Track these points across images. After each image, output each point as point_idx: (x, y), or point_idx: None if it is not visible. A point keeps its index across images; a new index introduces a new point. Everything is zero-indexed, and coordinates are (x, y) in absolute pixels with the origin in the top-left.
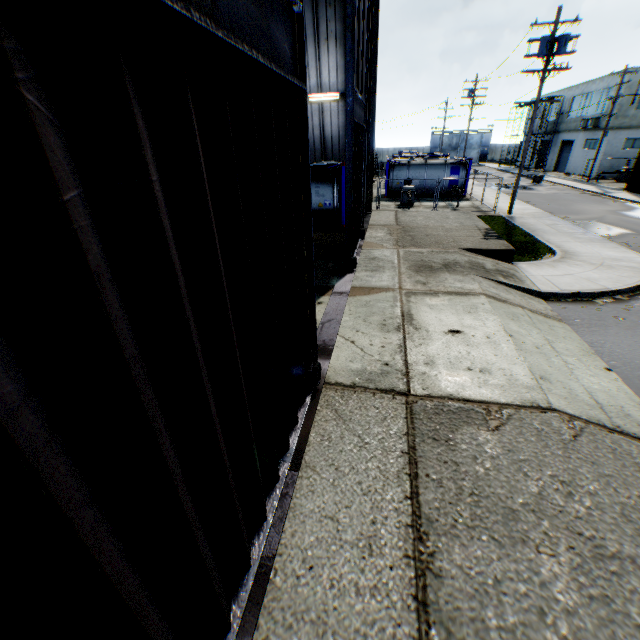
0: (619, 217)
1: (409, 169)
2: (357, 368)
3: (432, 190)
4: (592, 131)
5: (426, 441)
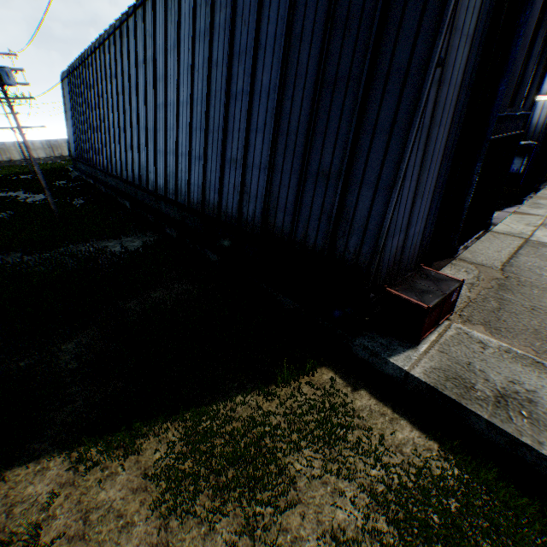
0: None
1: None
2: (506, 231)
3: None
4: None
5: (527, 246)
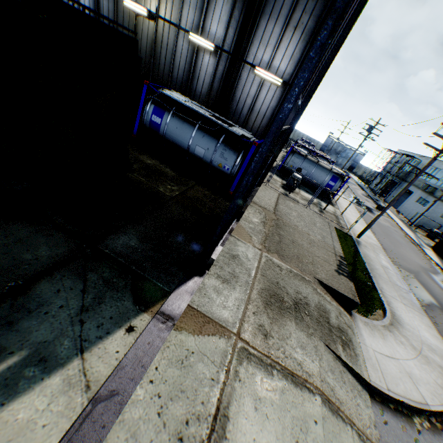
0: (429, 279)
1: (304, 160)
2: None
3: (312, 183)
4: (427, 194)
5: None
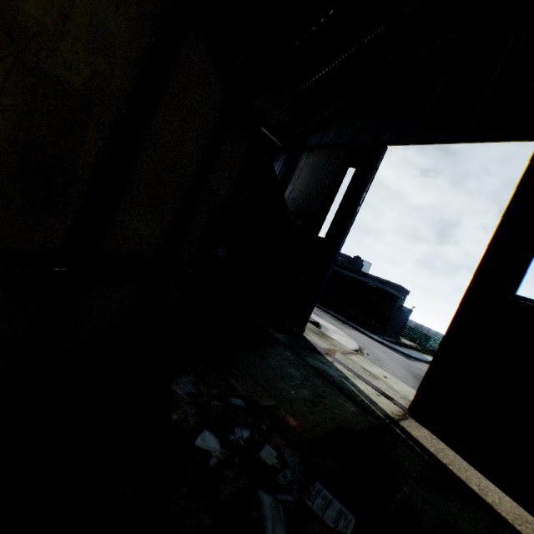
0: None
1: None
2: (404, 403)
3: None
4: None
5: None
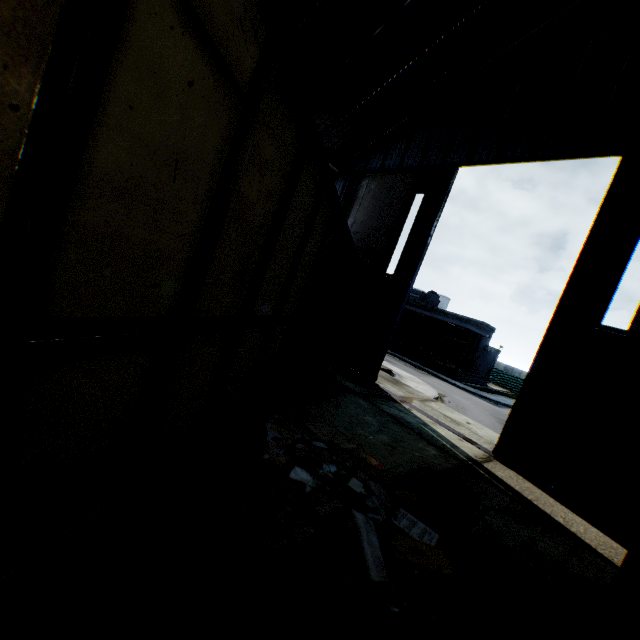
0: None
1: None
2: (489, 447)
3: None
4: None
5: None
